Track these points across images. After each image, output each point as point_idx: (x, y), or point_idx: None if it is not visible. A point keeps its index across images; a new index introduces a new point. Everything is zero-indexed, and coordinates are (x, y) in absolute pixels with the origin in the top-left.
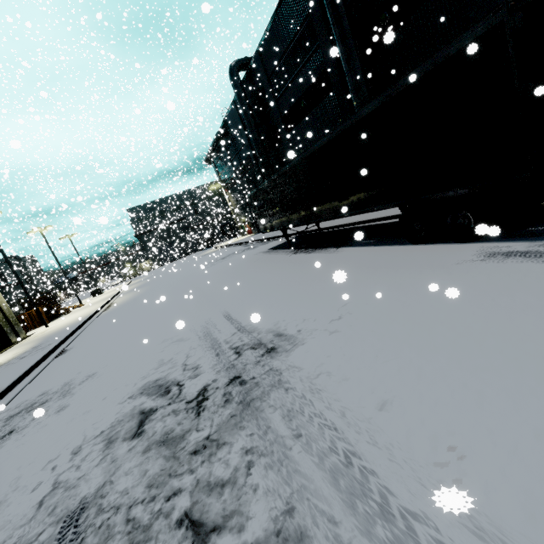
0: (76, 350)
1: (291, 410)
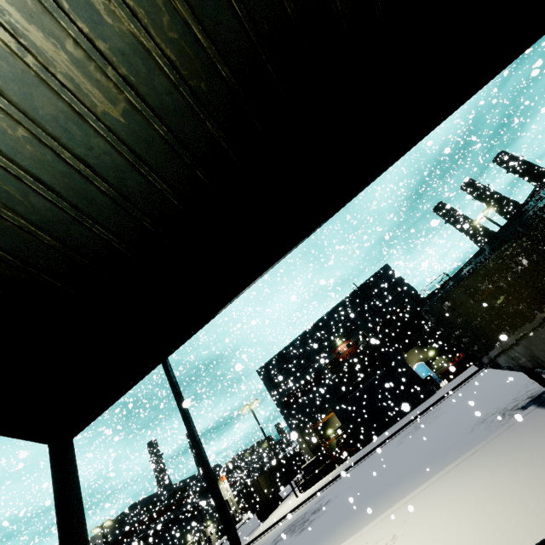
0: None
1: None
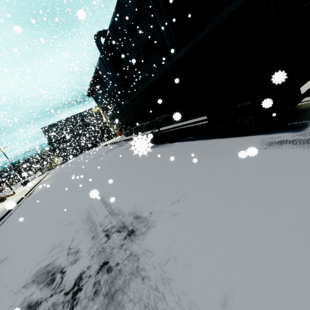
0: (0, 234)
1: (147, 306)
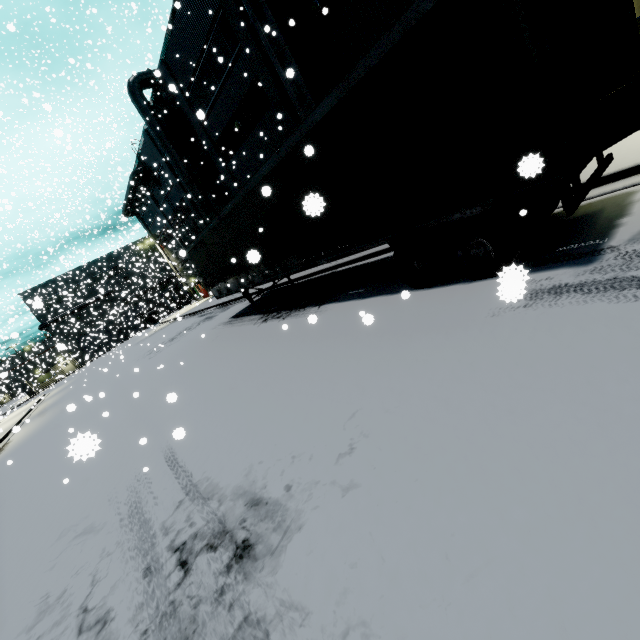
0: None
1: None
